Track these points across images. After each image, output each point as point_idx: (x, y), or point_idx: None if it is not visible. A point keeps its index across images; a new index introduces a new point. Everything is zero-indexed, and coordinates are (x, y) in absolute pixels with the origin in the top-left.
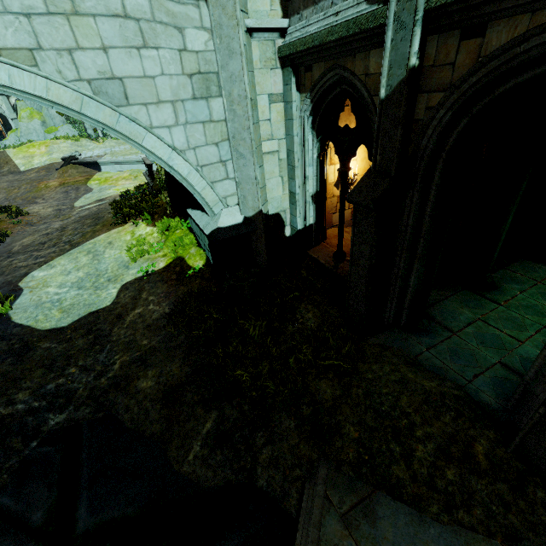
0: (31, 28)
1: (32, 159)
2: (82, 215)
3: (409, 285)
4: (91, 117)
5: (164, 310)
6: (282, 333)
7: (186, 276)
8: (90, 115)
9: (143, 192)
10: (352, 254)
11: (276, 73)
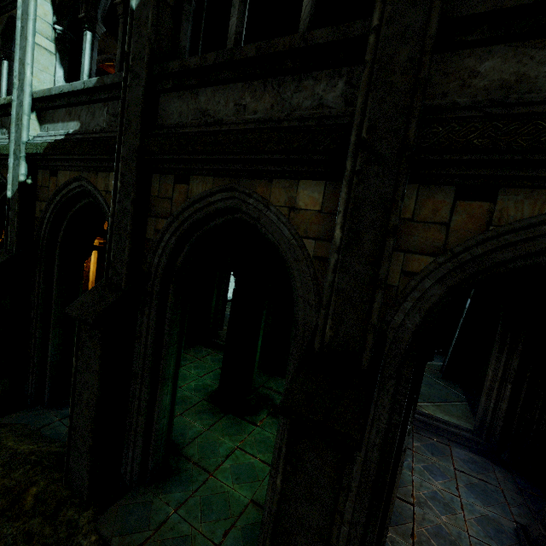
0: None
1: None
2: None
3: (49, 355)
4: None
5: None
6: None
7: None
8: None
9: None
10: None
11: None
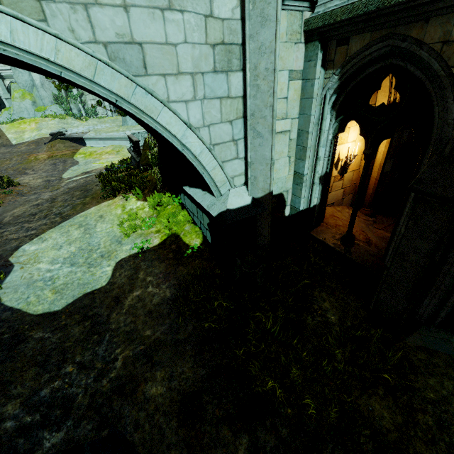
0: None
1: (23, 134)
2: (70, 186)
3: None
4: (105, 86)
5: (164, 293)
6: (304, 329)
7: (184, 256)
8: (104, 84)
9: (128, 166)
10: (398, 247)
11: (299, 48)
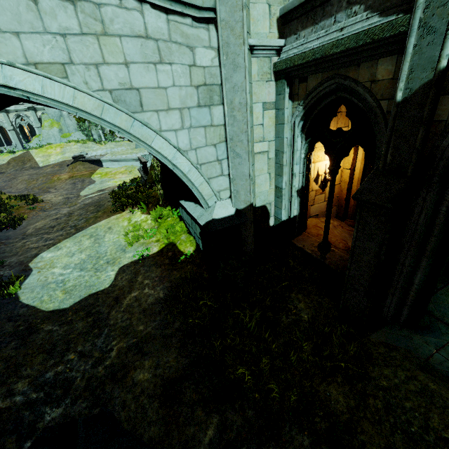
0: (65, 46)
1: (49, 157)
2: (86, 203)
3: (414, 282)
4: (109, 121)
5: (158, 294)
6: (278, 325)
7: (178, 262)
8: (109, 120)
9: (137, 184)
10: (354, 249)
11: (270, 85)
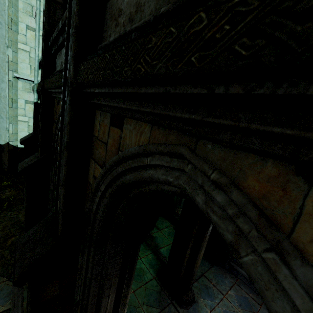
0: None
1: None
2: None
3: None
4: None
5: None
6: None
7: None
8: None
9: None
10: None
11: (31, 94)
